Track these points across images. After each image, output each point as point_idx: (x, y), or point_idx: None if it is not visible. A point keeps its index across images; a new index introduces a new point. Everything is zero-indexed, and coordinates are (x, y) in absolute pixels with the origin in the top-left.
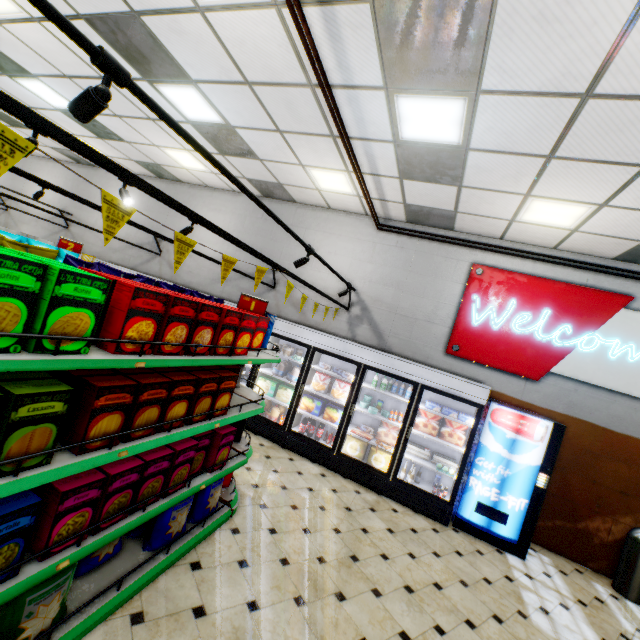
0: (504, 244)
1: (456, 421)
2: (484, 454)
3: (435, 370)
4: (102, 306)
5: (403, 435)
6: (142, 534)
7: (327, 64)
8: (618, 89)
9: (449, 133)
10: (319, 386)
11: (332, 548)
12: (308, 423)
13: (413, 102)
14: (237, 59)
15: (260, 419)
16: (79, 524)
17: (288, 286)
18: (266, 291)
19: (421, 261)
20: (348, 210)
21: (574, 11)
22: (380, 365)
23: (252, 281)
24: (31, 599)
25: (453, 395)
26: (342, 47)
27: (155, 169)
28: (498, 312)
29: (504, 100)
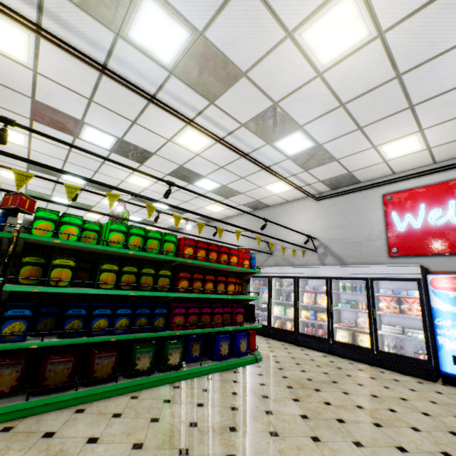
0: (398, 175)
1: (405, 296)
2: (439, 315)
3: (374, 265)
4: (176, 243)
5: (371, 316)
6: (210, 356)
7: (242, 148)
8: (351, 97)
9: (306, 144)
10: (308, 300)
11: (319, 377)
12: (311, 328)
13: (281, 142)
14: (214, 162)
15: (280, 330)
16: (181, 322)
17: (257, 238)
18: (268, 257)
19: (349, 207)
20: (297, 198)
21: (305, 93)
22: (338, 274)
23: (260, 255)
24: (170, 347)
25: (394, 278)
26: (243, 141)
27: (205, 219)
28: (414, 217)
29: (313, 123)
